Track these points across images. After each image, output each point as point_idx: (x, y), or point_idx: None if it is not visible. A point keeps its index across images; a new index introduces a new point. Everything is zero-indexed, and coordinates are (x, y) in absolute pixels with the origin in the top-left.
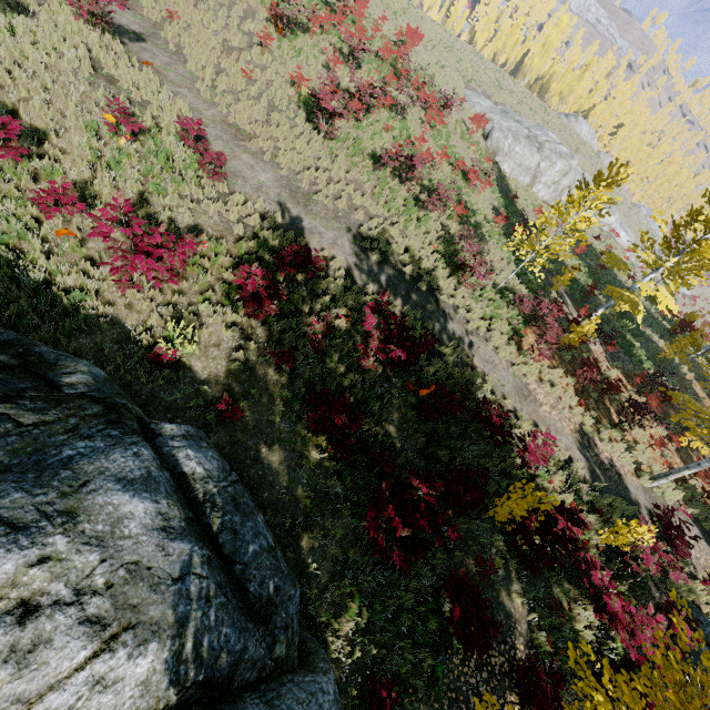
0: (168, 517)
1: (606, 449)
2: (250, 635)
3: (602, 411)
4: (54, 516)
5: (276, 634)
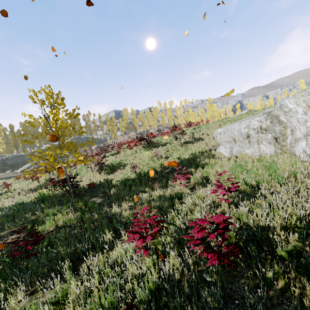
0: None
1: None
2: None
3: None
4: None
5: None
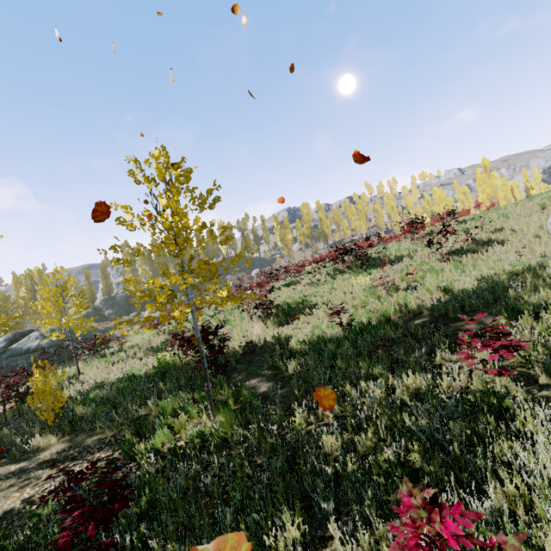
0: (33, 347)
1: None
2: (6, 356)
3: None
4: (38, 338)
5: (2, 359)
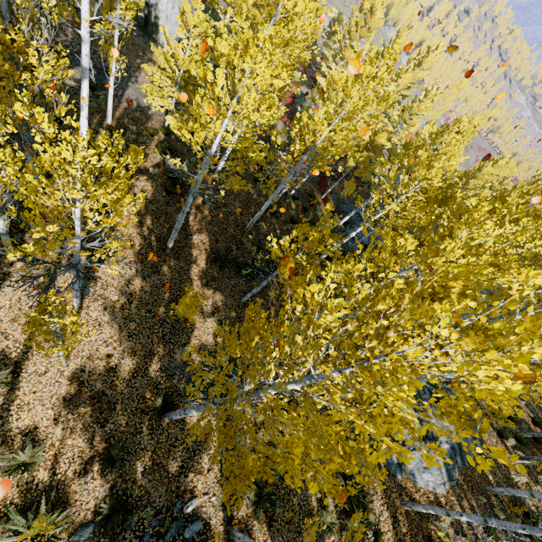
0: None
1: (302, 90)
2: None
3: (309, 87)
4: None
5: None
